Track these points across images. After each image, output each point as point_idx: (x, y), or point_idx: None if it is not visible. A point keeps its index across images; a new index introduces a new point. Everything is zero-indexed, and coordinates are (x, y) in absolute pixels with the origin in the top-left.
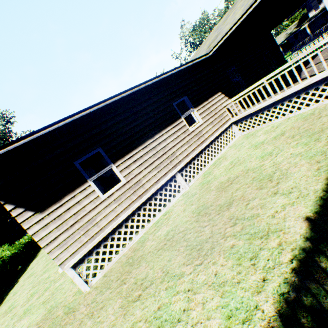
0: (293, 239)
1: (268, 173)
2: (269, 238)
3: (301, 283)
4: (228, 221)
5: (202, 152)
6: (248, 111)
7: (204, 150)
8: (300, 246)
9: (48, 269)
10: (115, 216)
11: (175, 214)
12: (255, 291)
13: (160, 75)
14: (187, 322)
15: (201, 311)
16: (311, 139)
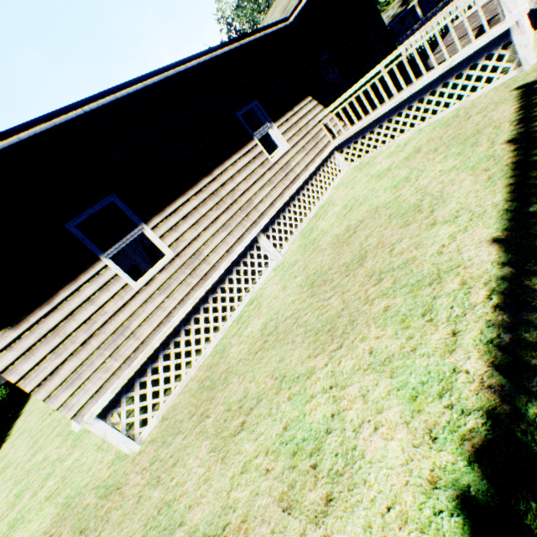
0: (483, 270)
1: (412, 203)
2: (443, 281)
3: (515, 318)
4: (368, 279)
5: (294, 198)
6: (359, 125)
7: (297, 195)
8: (496, 276)
9: (42, 448)
10: (164, 316)
11: (270, 298)
12: (446, 352)
13: (211, 48)
14: (344, 429)
15: (363, 407)
16: (465, 146)
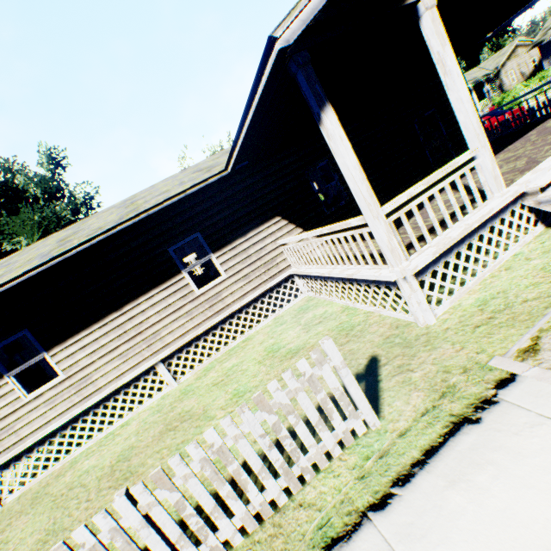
0: None
1: None
2: None
3: None
4: (93, 514)
5: (217, 327)
6: (302, 271)
7: (222, 324)
8: None
9: None
10: (44, 422)
11: (120, 438)
12: None
13: (105, 231)
14: None
15: None
16: None
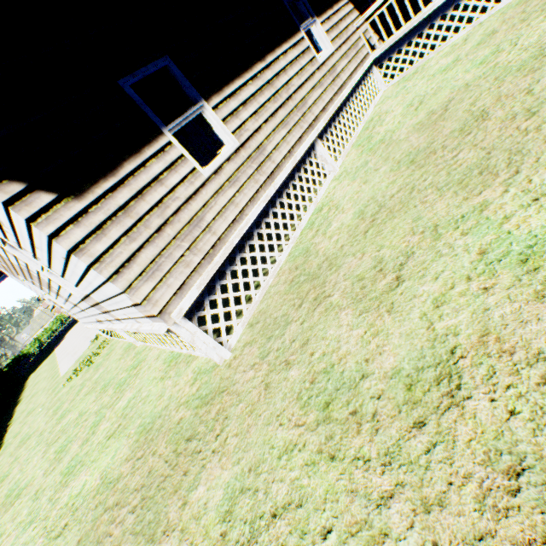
0: None
1: (526, 58)
2: None
3: None
4: (509, 122)
5: (342, 109)
6: (408, 26)
7: (344, 107)
8: None
9: (70, 410)
10: (237, 213)
11: (348, 196)
12: None
13: None
14: None
15: None
16: None
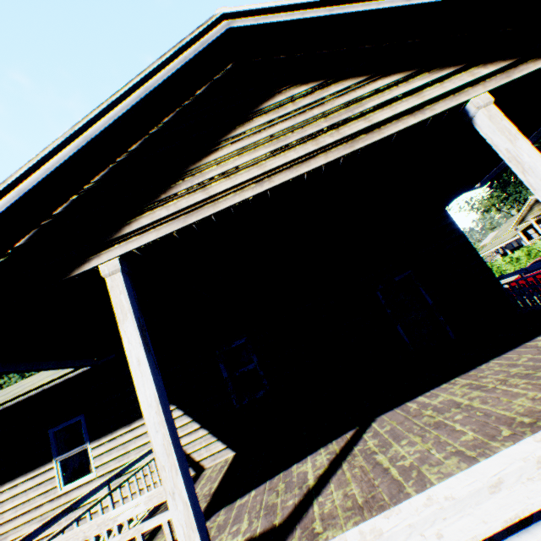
0: None
1: None
2: None
3: None
4: None
5: None
6: None
7: None
8: None
9: None
10: None
11: None
12: None
13: None
14: None
15: None
16: None
